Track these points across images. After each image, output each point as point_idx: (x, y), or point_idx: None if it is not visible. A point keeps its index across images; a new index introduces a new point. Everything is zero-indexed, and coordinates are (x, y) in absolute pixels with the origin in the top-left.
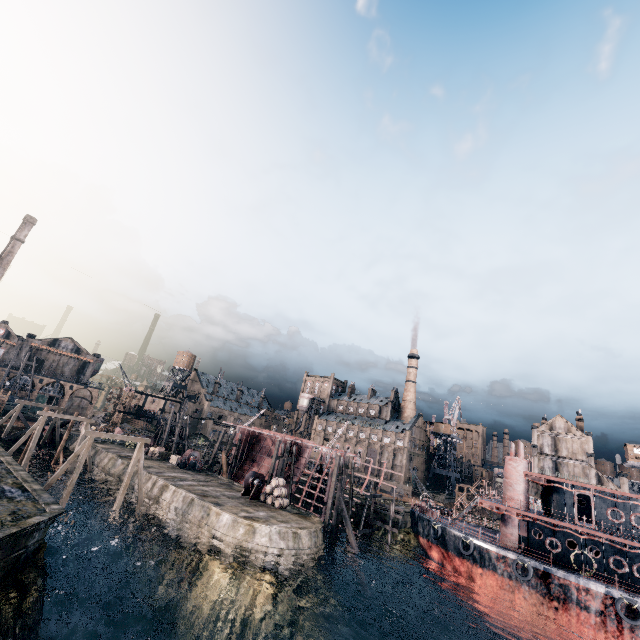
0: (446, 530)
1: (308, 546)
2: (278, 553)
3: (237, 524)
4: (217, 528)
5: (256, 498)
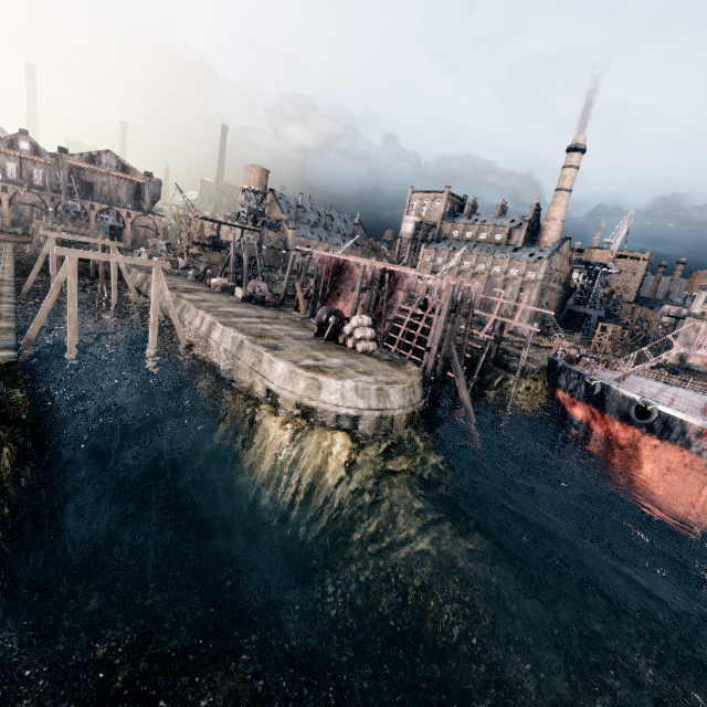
0: (610, 389)
1: (399, 405)
2: (355, 414)
3: (295, 376)
4: (271, 379)
5: (334, 340)
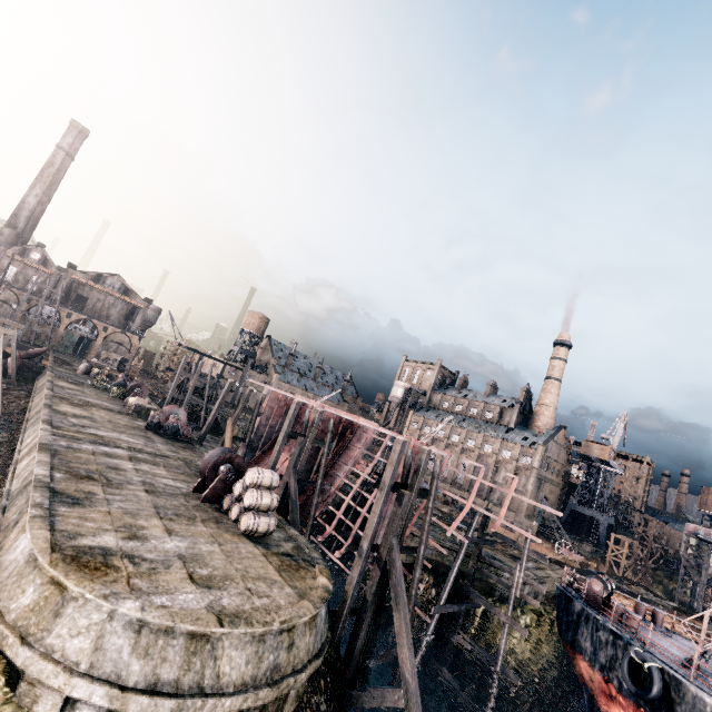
0: (683, 689)
1: (240, 682)
2: (106, 704)
3: (30, 572)
4: None
5: (219, 502)
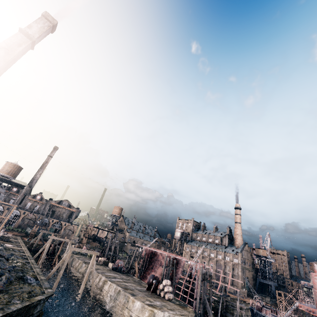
0: None
1: None
2: None
3: (144, 309)
4: (133, 311)
5: (154, 292)
